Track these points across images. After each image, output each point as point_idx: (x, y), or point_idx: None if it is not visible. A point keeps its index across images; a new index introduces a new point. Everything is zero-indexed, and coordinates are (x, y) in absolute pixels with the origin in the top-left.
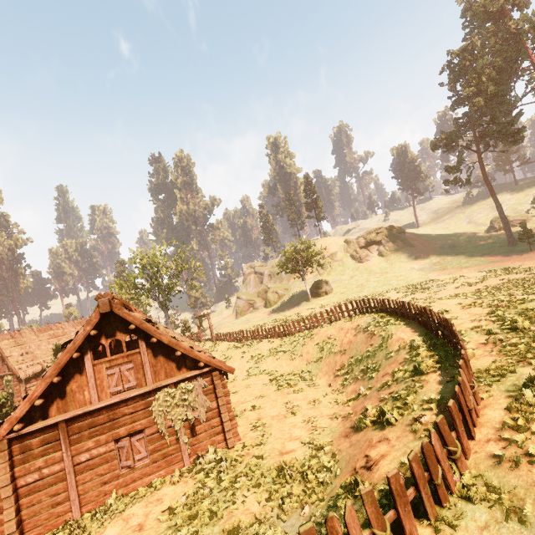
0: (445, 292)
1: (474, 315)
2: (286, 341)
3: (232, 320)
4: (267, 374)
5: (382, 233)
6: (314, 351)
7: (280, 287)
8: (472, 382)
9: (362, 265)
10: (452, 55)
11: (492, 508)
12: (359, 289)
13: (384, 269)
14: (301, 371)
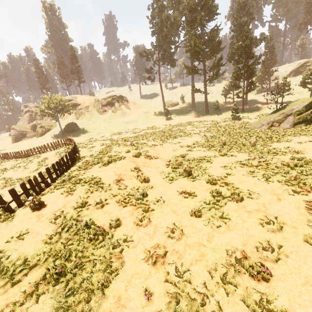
0: (124, 136)
1: (98, 149)
2: (25, 160)
3: (7, 145)
4: (3, 180)
5: (115, 99)
6: (36, 166)
7: (48, 124)
8: (46, 179)
9: (101, 116)
10: (153, 1)
11: (5, 222)
12: (93, 130)
13: (112, 120)
14: (24, 177)
